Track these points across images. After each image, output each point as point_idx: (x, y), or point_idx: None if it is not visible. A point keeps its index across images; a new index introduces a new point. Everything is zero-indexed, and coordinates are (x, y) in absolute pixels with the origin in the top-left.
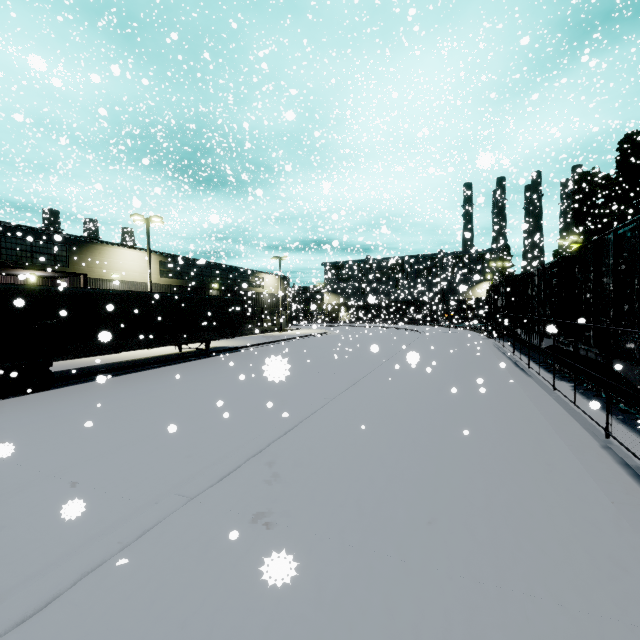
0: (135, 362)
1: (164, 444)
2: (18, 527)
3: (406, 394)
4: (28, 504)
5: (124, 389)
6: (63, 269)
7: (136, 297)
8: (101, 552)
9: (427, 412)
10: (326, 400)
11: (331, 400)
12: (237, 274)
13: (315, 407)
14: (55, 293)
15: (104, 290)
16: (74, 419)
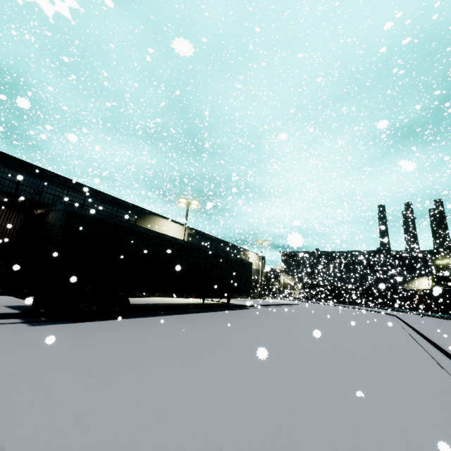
0: (177, 305)
1: (357, 423)
2: None
3: None
4: None
5: (190, 327)
6: None
7: (192, 248)
8: None
9: None
10: None
11: None
12: (233, 250)
13: None
14: (146, 234)
15: (175, 238)
16: (176, 354)
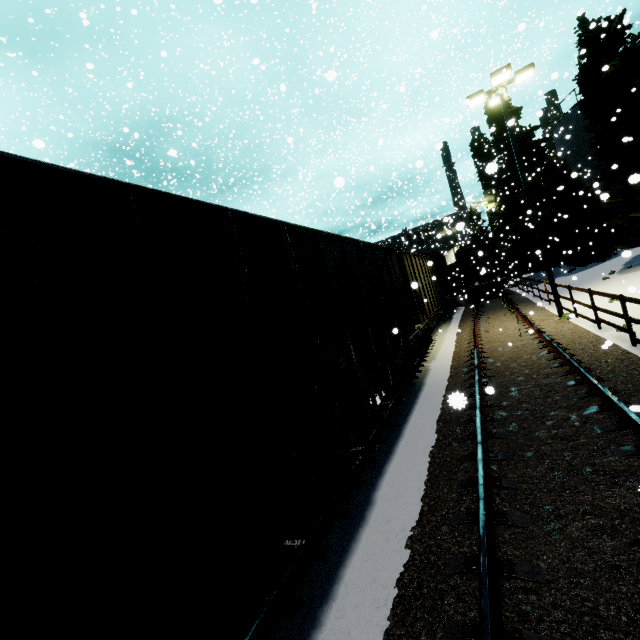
0: None
1: None
2: None
3: None
4: None
5: None
6: None
7: None
8: None
9: None
10: None
11: None
12: None
13: None
14: None
15: None
16: None
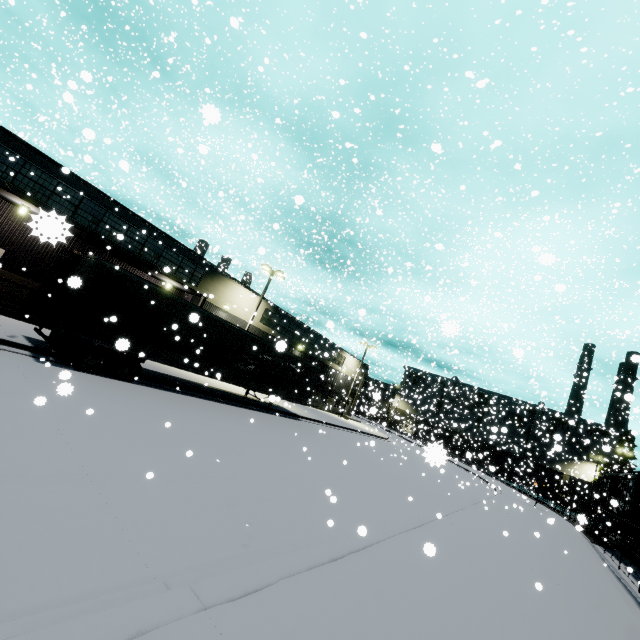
0: (206, 388)
1: (199, 497)
2: (31, 528)
3: (486, 580)
4: (54, 502)
5: (187, 411)
6: (193, 287)
7: (236, 332)
8: (83, 638)
9: (521, 633)
10: (383, 534)
11: (388, 537)
12: (324, 344)
13: (369, 538)
14: (179, 304)
15: (215, 316)
16: (135, 422)
